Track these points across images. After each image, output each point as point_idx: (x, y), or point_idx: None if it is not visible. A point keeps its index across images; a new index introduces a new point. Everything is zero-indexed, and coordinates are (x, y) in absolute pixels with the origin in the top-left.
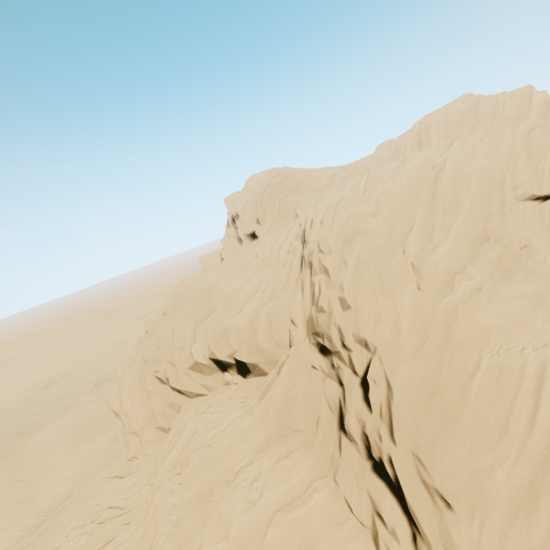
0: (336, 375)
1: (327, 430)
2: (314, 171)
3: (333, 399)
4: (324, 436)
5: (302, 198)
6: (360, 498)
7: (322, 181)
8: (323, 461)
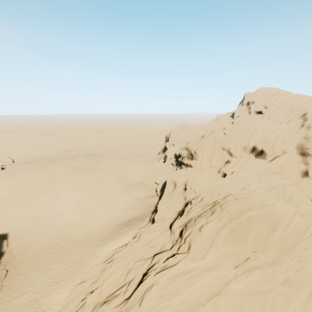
0: (307, 162)
1: (297, 176)
2: (302, 95)
3: (302, 168)
4: (294, 177)
5: (296, 103)
6: (311, 190)
7: (305, 100)
8: (293, 183)
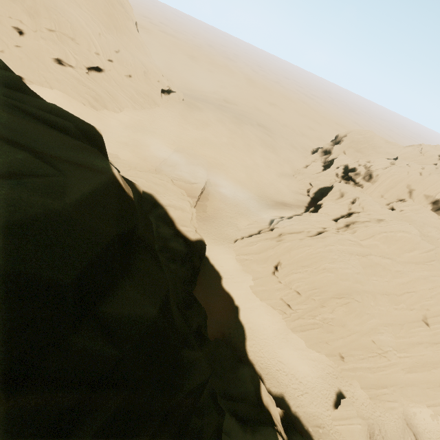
0: None
1: None
2: None
3: None
4: None
5: None
6: None
7: None
8: None
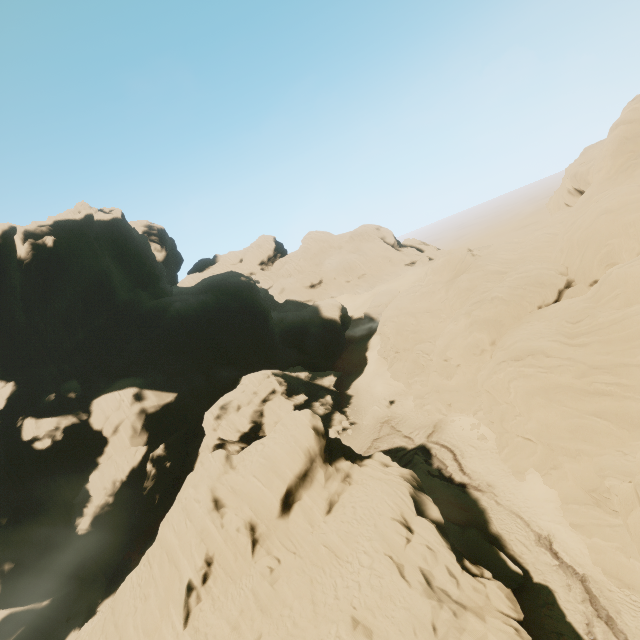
0: None
1: None
2: None
3: None
4: None
5: None
6: None
7: None
8: None
